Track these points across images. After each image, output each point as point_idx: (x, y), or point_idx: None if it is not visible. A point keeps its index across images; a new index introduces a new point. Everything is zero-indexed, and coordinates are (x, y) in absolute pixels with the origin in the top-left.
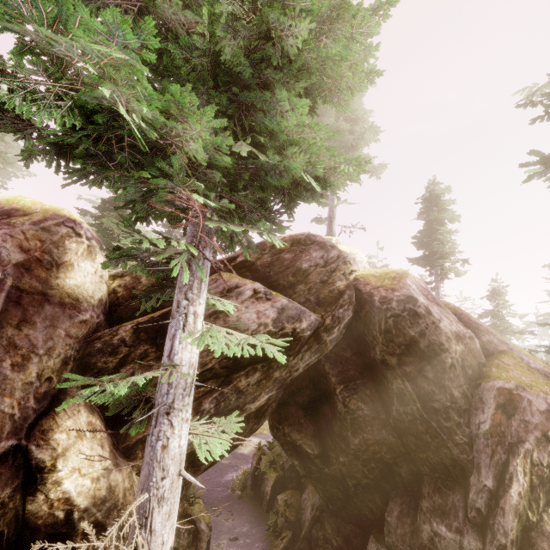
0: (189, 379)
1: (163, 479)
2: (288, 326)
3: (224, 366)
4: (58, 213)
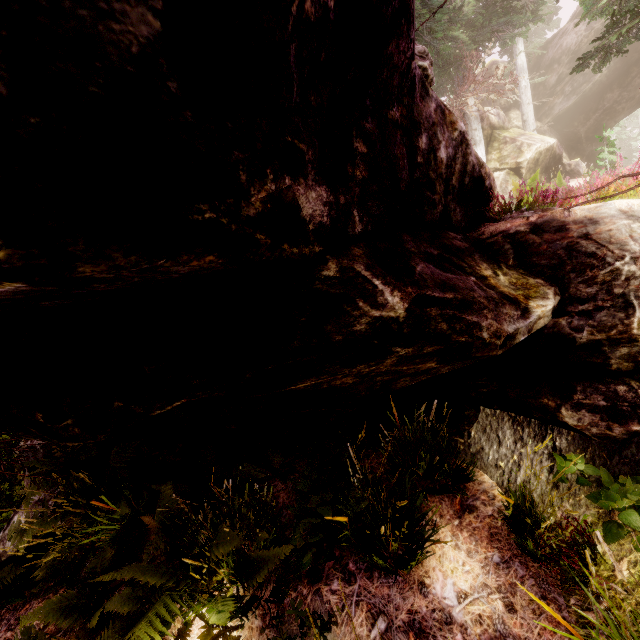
0: (522, 67)
1: (521, 90)
2: (596, 26)
3: (569, 68)
4: (490, 63)
